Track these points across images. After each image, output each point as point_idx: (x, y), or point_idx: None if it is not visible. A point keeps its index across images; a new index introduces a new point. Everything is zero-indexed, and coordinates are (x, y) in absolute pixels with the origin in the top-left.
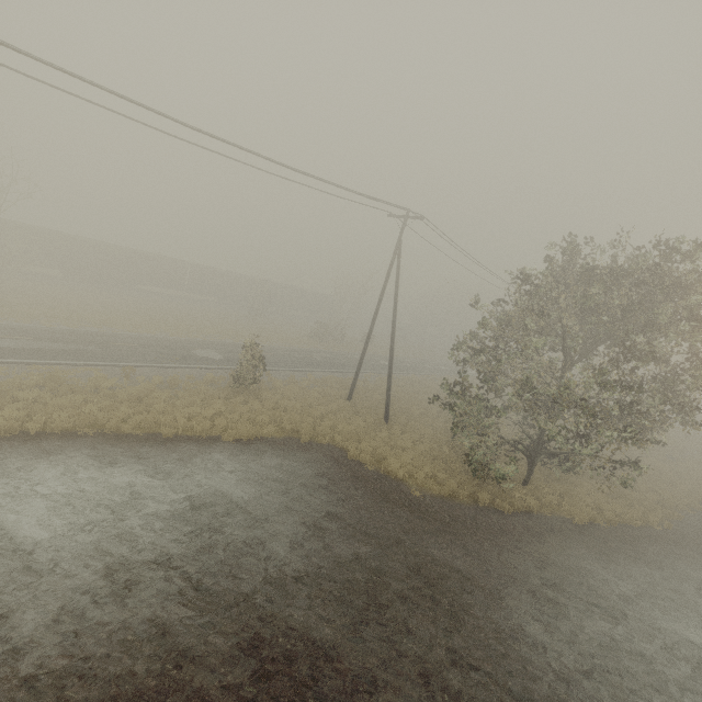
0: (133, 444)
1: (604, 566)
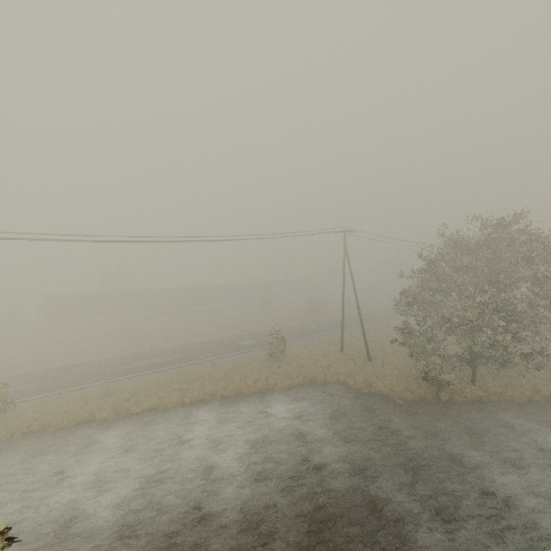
0: (232, 401)
1: (538, 425)
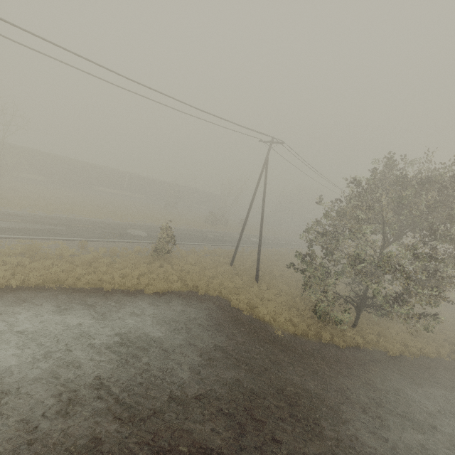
0: (83, 295)
1: (413, 388)
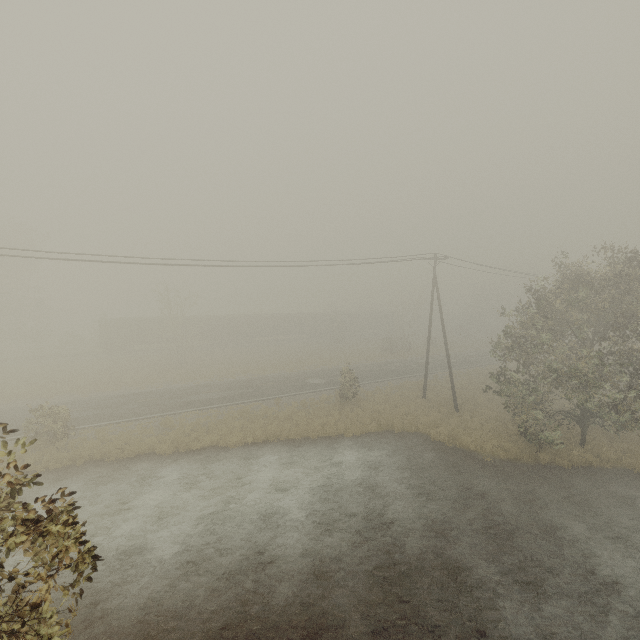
0: (298, 444)
1: None
